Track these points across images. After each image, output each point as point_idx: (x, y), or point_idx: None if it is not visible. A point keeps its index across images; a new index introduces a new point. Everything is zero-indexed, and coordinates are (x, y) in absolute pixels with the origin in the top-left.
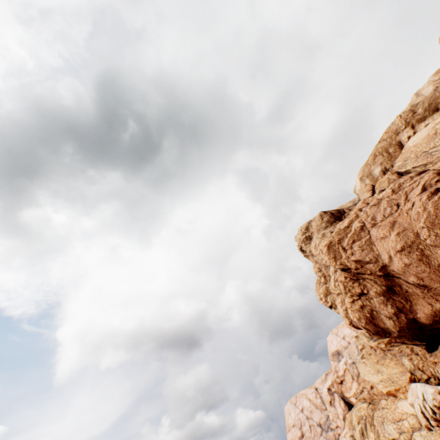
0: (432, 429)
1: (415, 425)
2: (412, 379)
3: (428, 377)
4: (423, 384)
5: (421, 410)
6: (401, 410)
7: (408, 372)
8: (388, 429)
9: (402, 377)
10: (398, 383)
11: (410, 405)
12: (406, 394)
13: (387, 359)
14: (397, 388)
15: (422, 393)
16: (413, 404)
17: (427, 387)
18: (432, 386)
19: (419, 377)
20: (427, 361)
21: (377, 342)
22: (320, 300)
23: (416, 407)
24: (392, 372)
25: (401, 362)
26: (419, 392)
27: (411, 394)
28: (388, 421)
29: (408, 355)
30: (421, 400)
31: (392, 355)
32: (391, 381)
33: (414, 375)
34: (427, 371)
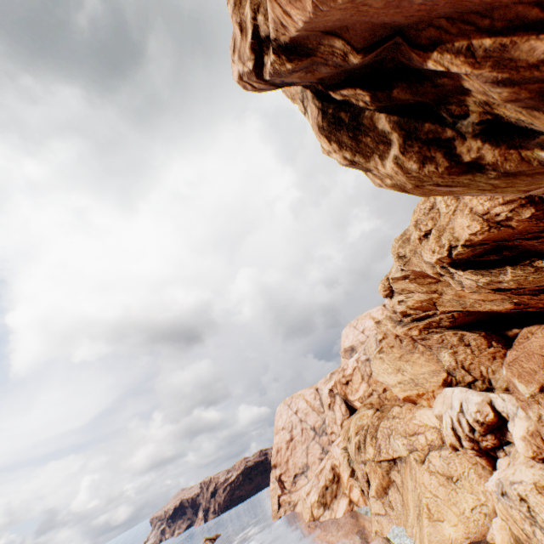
0: (459, 449)
1: (435, 442)
2: (448, 382)
3: (474, 380)
4: (466, 390)
5: (453, 426)
6: (419, 422)
7: (445, 372)
8: (395, 444)
9: (433, 379)
10: (424, 386)
11: (433, 416)
12: (432, 401)
13: (416, 354)
14: (420, 393)
15: (461, 402)
16: (441, 417)
17: (471, 394)
18: (481, 392)
19: (460, 379)
20: (482, 357)
21: (408, 327)
22: (231, 61)
23: (446, 421)
24: (419, 371)
25: (437, 358)
26: (457, 400)
27: (442, 402)
28: (397, 435)
29: (453, 347)
30: (457, 412)
31: (425, 347)
32: (414, 384)
33: (453, 377)
34: (475, 371)
